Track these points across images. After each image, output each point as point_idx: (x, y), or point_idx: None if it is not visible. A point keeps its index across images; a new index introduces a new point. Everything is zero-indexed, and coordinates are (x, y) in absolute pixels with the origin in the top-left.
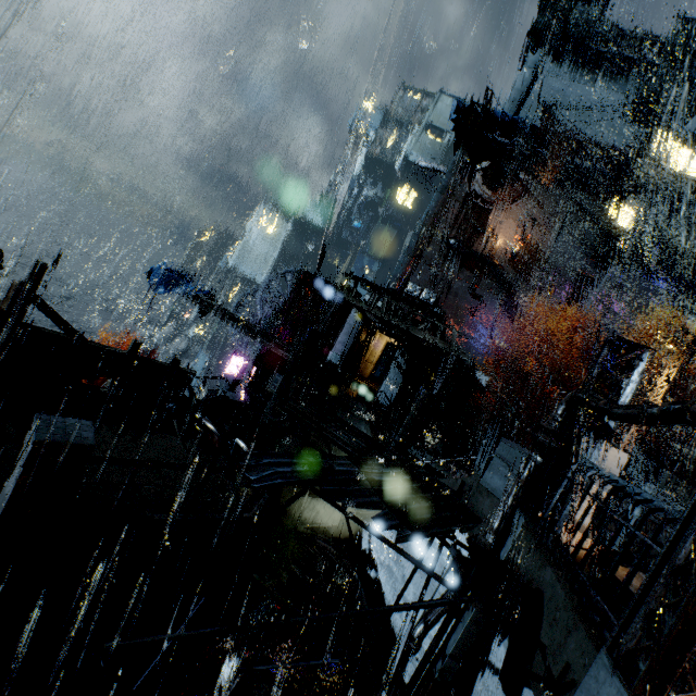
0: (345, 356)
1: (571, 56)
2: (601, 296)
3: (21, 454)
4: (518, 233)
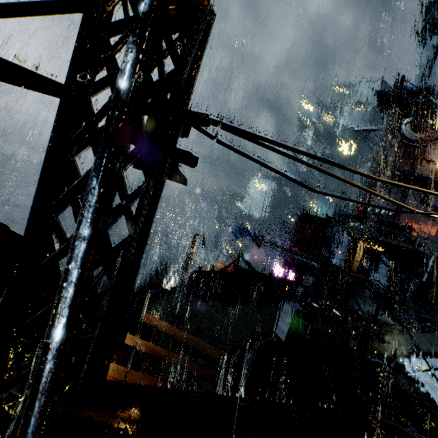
0: (344, 260)
1: None
2: None
3: (282, 315)
4: None
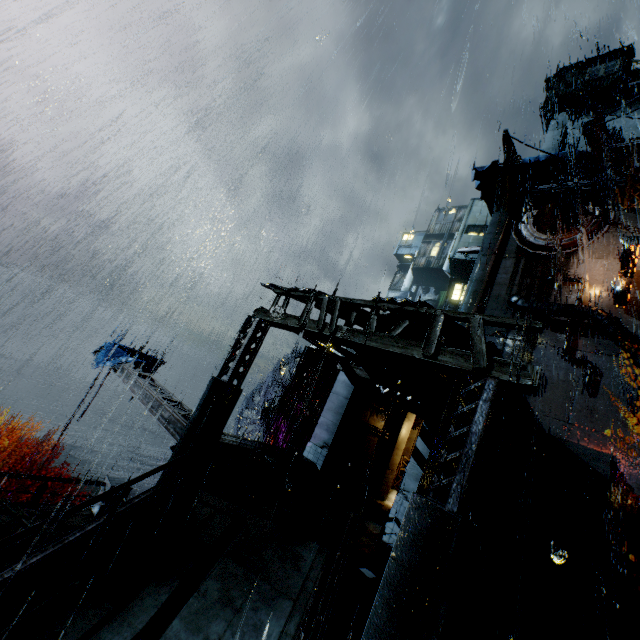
0: (328, 447)
1: (602, 103)
2: None
3: None
4: (614, 269)
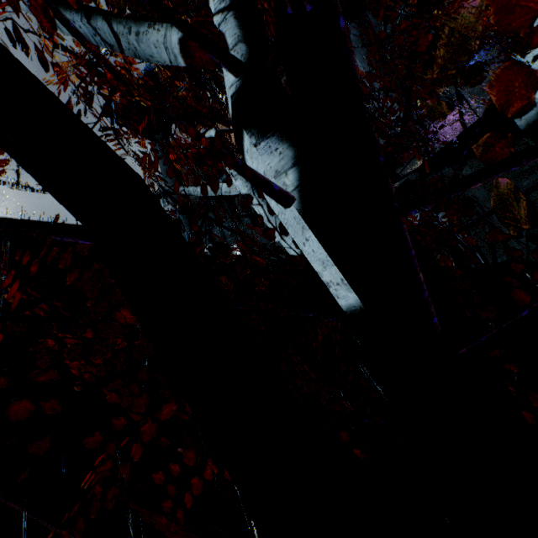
0: None
1: None
2: (364, 56)
3: None
4: None
